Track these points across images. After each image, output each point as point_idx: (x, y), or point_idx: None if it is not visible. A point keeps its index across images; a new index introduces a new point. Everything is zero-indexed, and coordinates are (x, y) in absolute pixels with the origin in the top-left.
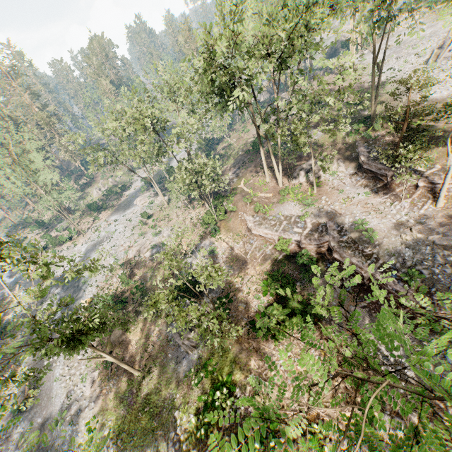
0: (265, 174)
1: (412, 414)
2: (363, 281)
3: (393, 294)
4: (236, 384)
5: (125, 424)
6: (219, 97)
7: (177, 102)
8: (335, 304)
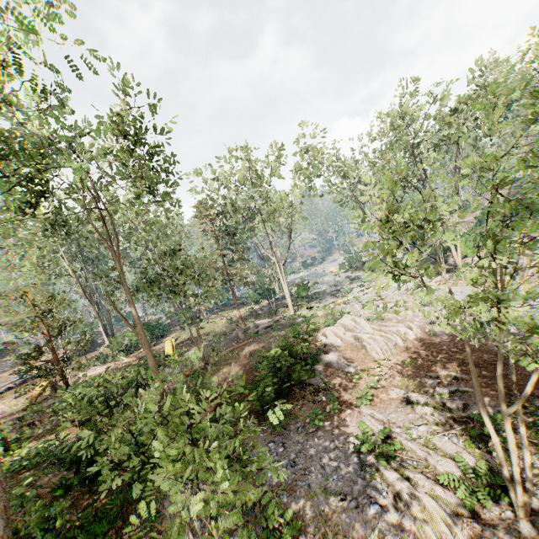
0: None
1: None
2: None
3: None
4: None
5: None
6: None
7: None
8: None
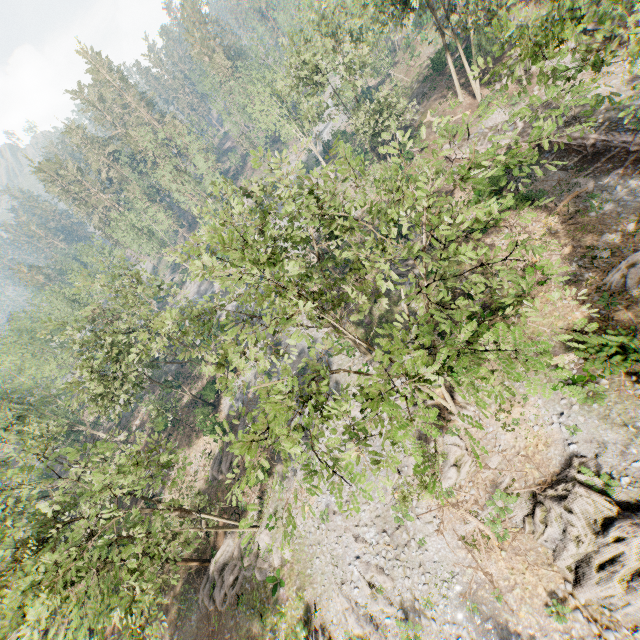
0: (455, 95)
1: (630, 225)
2: (586, 152)
3: (619, 147)
4: (463, 269)
5: (368, 335)
6: (394, 3)
7: (334, 38)
8: (556, 184)
